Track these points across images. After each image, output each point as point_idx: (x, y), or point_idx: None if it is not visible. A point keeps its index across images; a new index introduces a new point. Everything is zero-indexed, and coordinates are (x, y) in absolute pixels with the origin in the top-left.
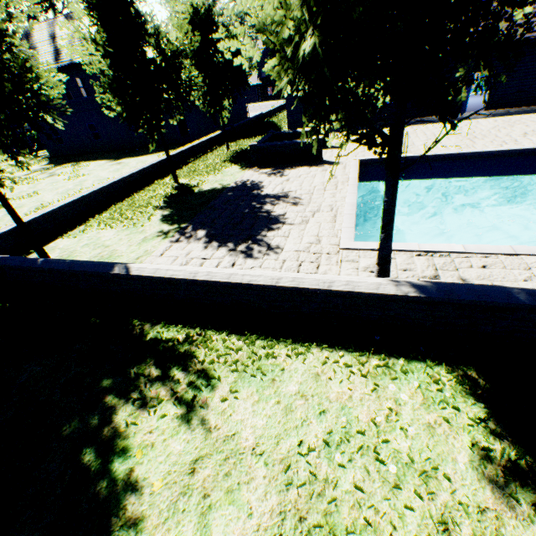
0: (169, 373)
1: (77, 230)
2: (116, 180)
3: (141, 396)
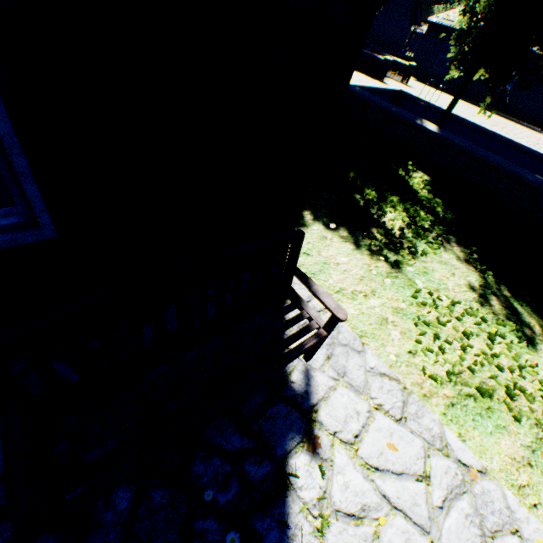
0: None
1: None
2: None
3: None
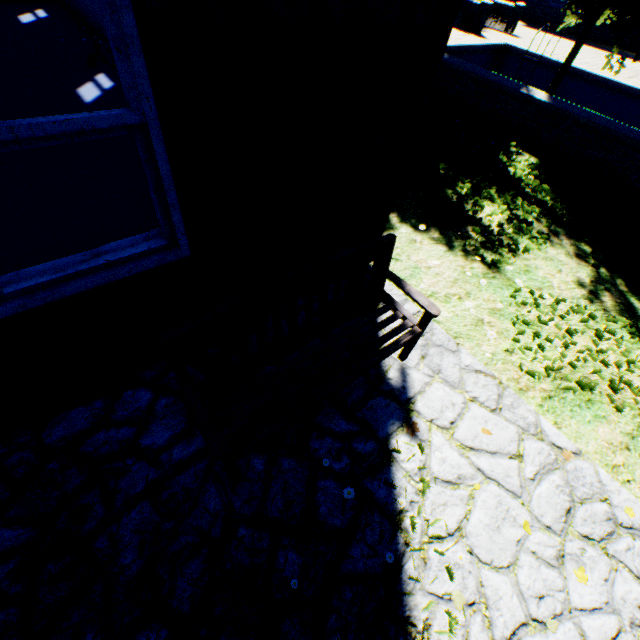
0: None
1: None
2: None
3: None
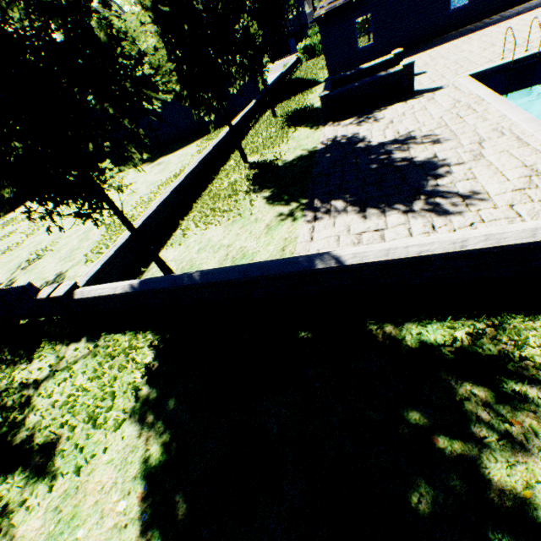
0: (504, 389)
1: (175, 237)
2: (186, 175)
3: (495, 433)
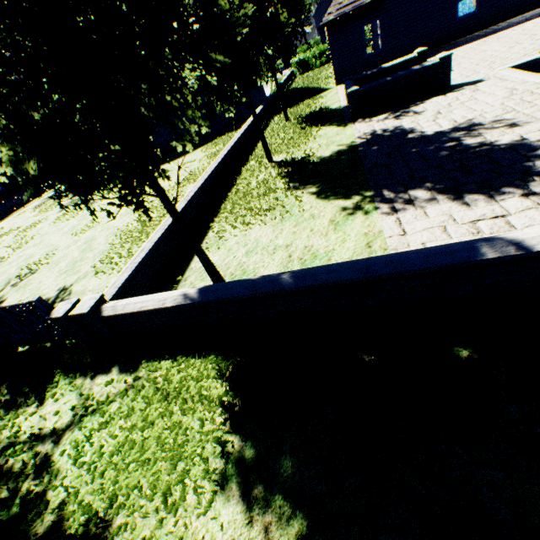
0: None
1: (209, 241)
2: (209, 174)
3: None
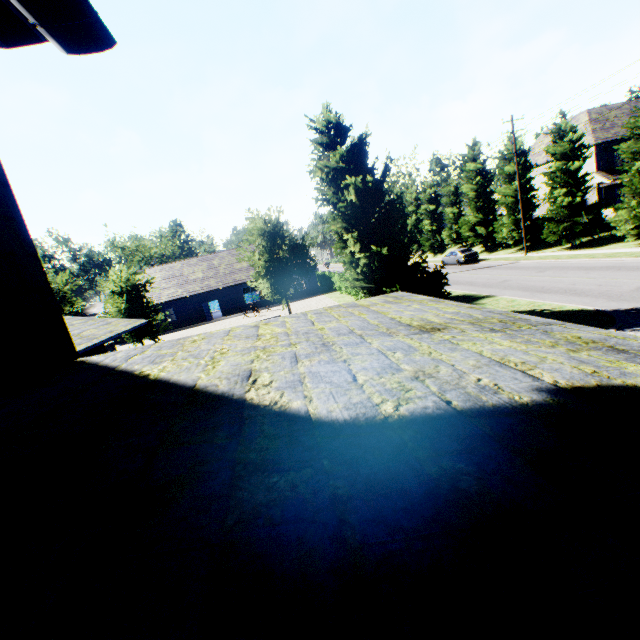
0: None
1: None
2: None
3: None
